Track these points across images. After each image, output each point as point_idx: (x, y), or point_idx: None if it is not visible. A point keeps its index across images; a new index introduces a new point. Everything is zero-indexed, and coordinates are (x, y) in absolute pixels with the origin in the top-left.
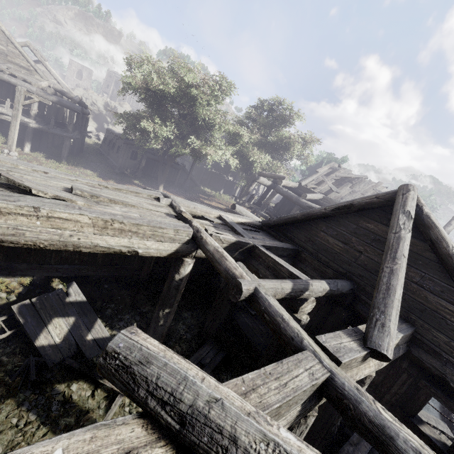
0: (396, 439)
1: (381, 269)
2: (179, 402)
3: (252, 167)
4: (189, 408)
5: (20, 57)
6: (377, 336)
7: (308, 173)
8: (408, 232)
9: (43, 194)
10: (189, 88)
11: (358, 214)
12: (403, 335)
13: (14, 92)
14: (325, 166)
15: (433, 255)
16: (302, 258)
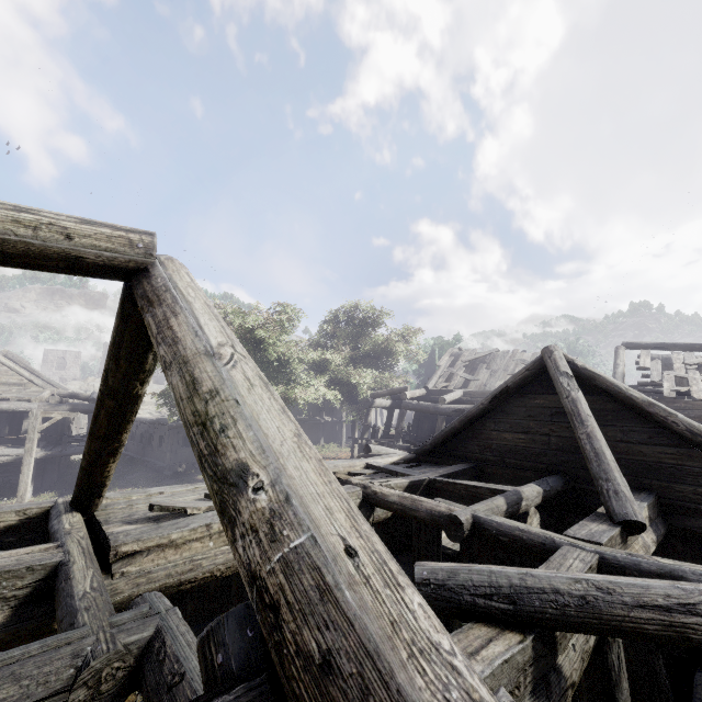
0: (686, 575)
1: (578, 438)
2: (500, 588)
3: (356, 392)
4: (510, 588)
5: (9, 372)
6: (618, 506)
7: (424, 371)
8: (578, 391)
9: (197, 511)
10: (251, 332)
11: (520, 394)
12: (647, 503)
13: (0, 421)
14: (444, 355)
15: (616, 405)
16: (489, 474)
